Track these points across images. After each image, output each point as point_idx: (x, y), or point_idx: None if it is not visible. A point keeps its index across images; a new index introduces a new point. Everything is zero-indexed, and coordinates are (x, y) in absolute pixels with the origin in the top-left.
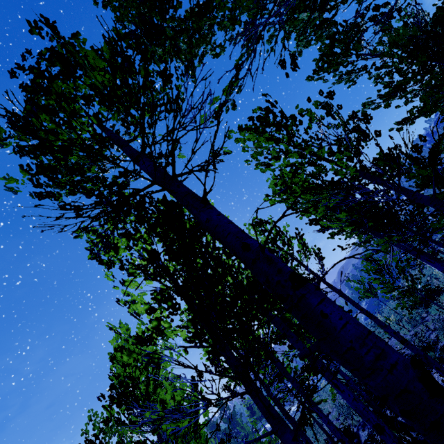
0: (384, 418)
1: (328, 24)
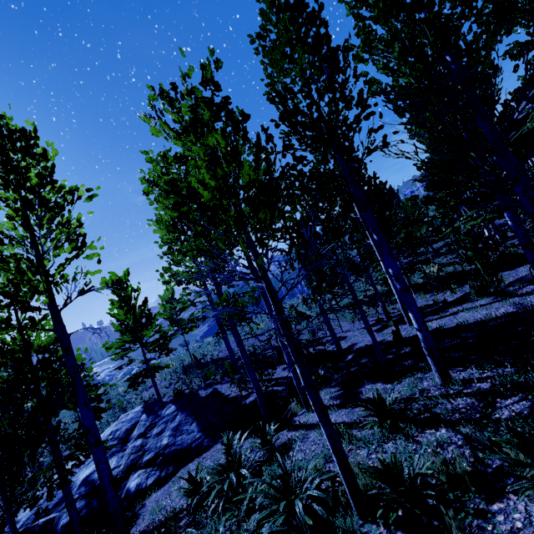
0: (300, 346)
1: (523, 23)
